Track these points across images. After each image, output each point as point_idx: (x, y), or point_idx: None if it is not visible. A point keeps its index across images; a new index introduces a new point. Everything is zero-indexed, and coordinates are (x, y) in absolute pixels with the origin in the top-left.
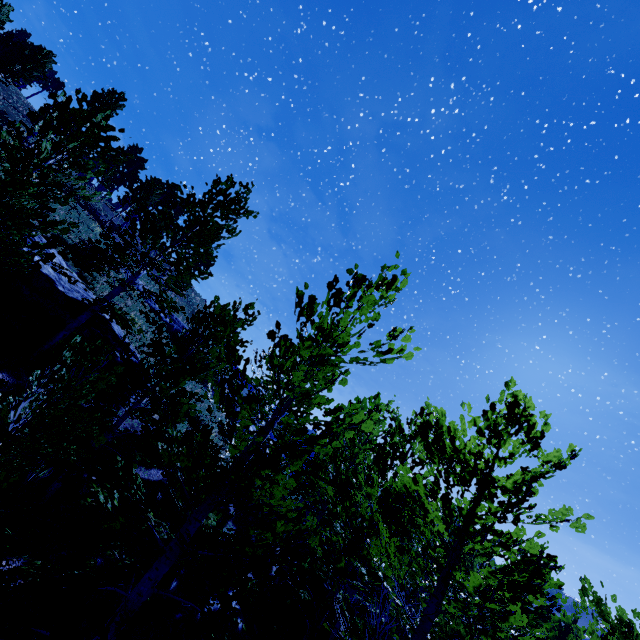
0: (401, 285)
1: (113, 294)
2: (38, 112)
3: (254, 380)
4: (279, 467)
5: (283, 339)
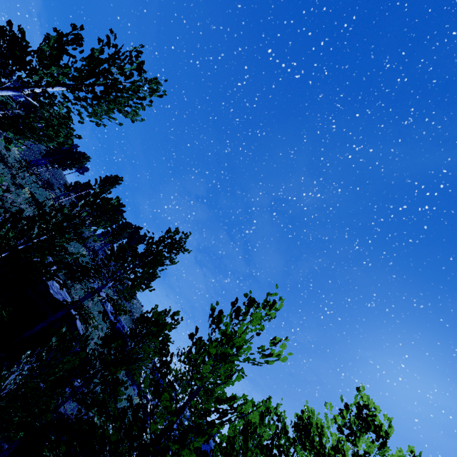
0: (279, 307)
1: (85, 298)
2: (70, 183)
3: (175, 370)
4: (186, 442)
5: (199, 339)
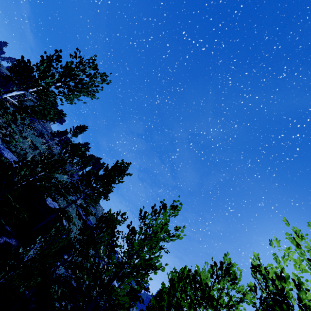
0: (179, 208)
1: (68, 206)
2: (54, 132)
3: (120, 246)
4: (123, 279)
5: (132, 228)
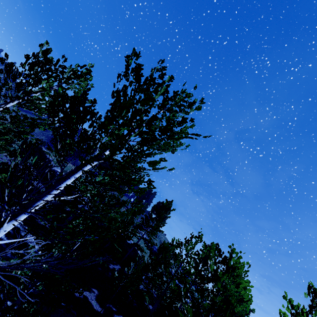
0: (201, 237)
1: (138, 241)
2: None
3: (171, 263)
4: (172, 278)
5: (175, 253)
